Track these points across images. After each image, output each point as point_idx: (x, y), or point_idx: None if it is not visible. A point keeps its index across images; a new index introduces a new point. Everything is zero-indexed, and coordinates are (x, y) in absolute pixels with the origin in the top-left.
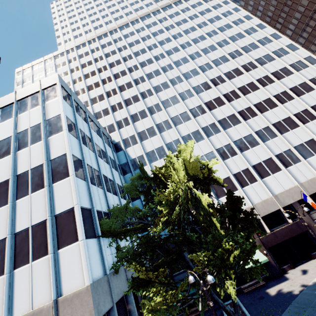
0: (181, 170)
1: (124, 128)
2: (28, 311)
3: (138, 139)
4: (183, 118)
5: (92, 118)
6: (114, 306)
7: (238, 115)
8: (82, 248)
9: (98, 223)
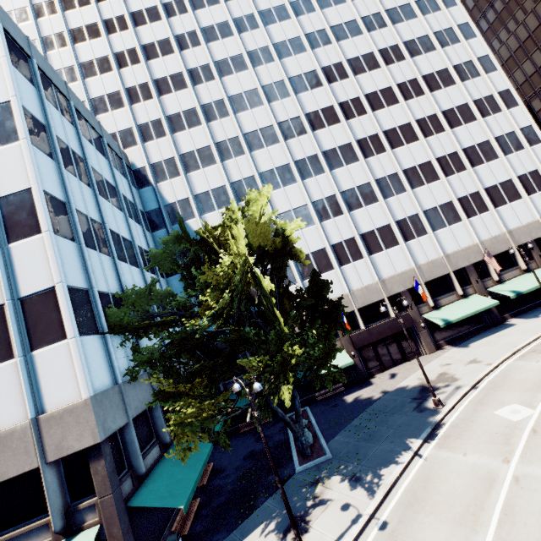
0: (243, 237)
1: (154, 141)
2: None
3: (182, 168)
4: (265, 138)
5: (83, 114)
6: (131, 422)
7: (357, 146)
8: (74, 349)
9: (102, 313)
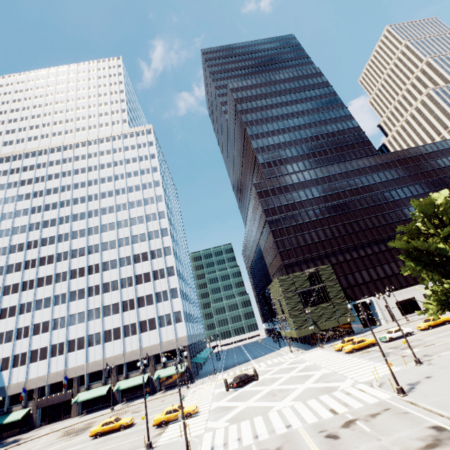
0: None
1: None
2: None
3: (1, 294)
4: (46, 281)
5: None
6: None
7: (86, 291)
8: None
9: None
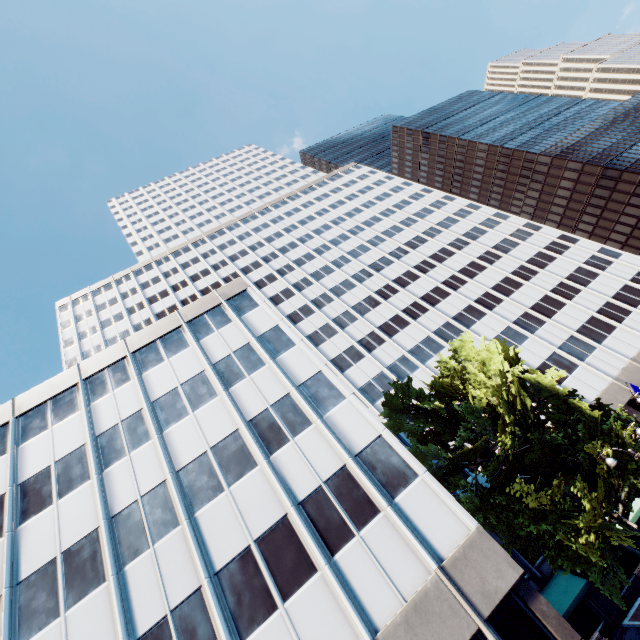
0: (495, 356)
1: None
2: (401, 607)
3: (337, 370)
4: (397, 324)
5: None
6: None
7: (477, 305)
8: (433, 481)
9: None
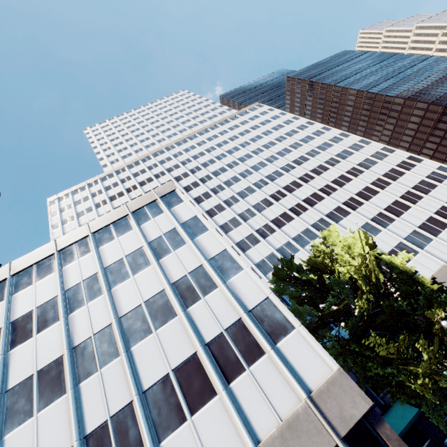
0: (357, 242)
1: None
2: (278, 425)
3: (240, 250)
4: (285, 219)
5: None
6: None
7: (344, 206)
8: (306, 332)
9: None
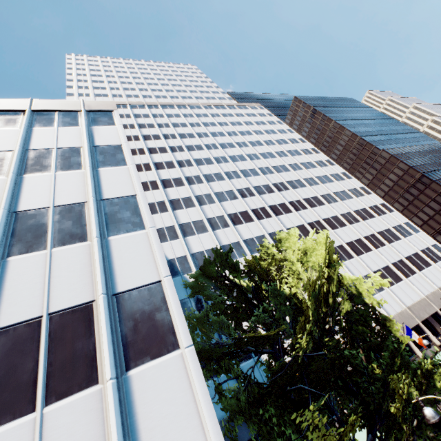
0: (320, 250)
1: (158, 214)
2: None
3: (181, 233)
4: (243, 218)
5: None
6: None
7: (309, 226)
8: (194, 362)
9: None
